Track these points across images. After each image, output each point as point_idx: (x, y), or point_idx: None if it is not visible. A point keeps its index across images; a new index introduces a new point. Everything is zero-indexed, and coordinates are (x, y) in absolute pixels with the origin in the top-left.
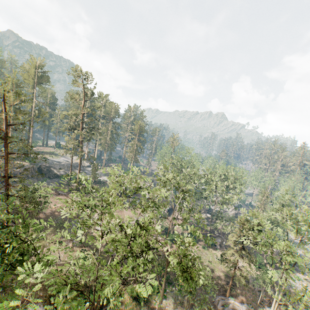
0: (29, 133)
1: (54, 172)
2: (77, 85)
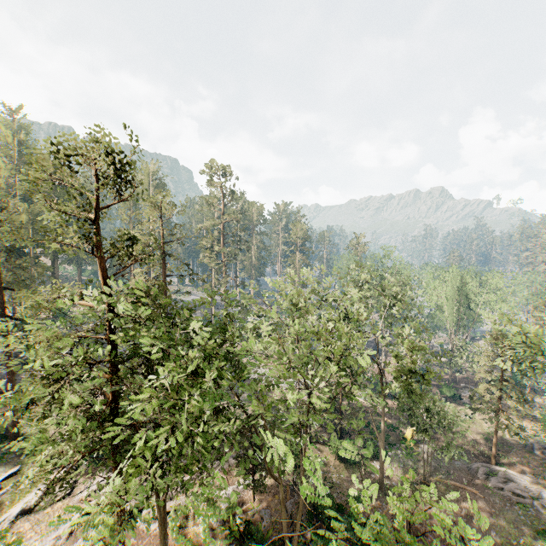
0: None
1: None
2: (211, 186)
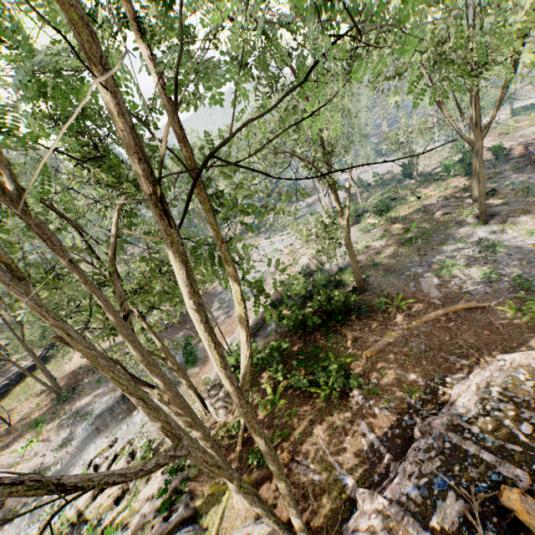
0: None
1: None
2: None
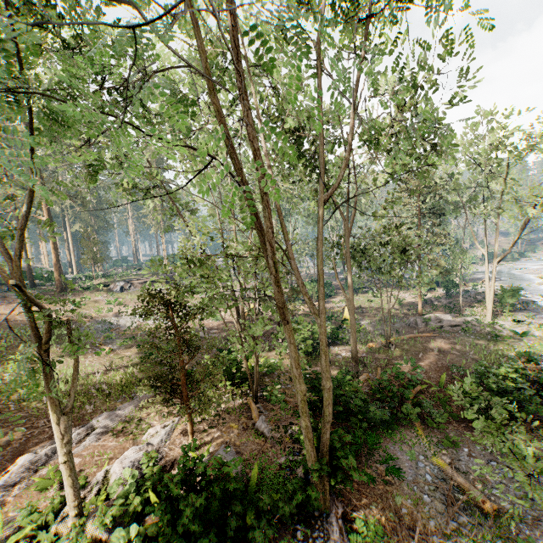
0: None
1: None
2: None
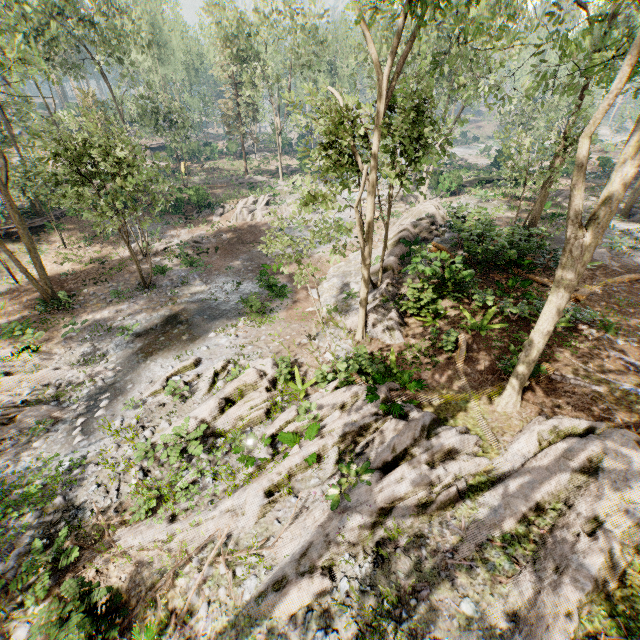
0: None
1: None
2: None
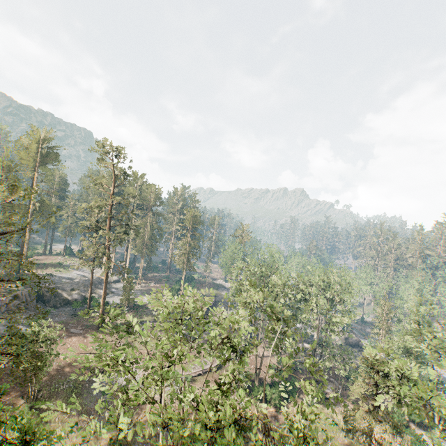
0: (24, 239)
1: (63, 296)
2: (103, 165)
